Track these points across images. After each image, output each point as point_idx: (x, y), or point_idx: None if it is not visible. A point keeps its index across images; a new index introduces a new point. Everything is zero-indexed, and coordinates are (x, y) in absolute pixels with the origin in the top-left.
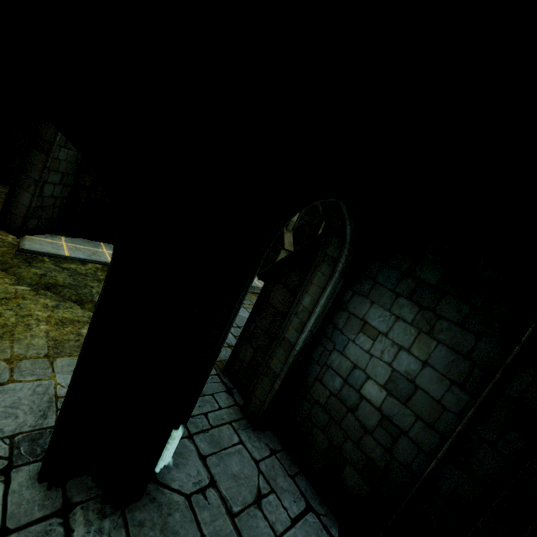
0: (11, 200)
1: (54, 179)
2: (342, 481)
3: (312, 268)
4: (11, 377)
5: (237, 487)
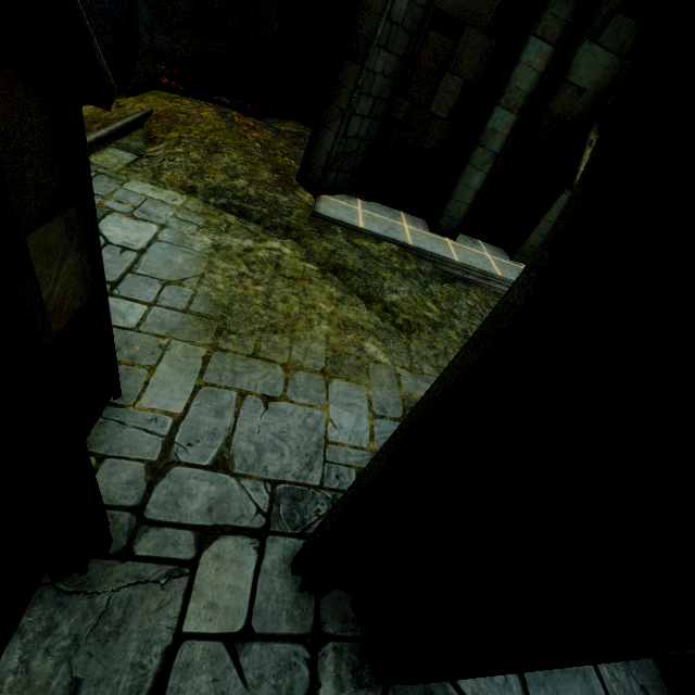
0: (313, 143)
1: (363, 109)
2: None
3: None
4: (284, 391)
5: None
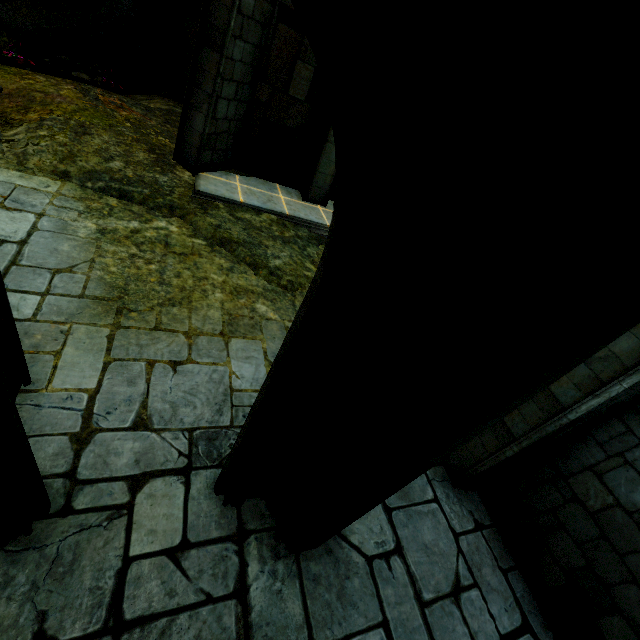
0: (185, 124)
1: (228, 93)
2: (598, 627)
3: None
4: (189, 355)
5: (428, 564)
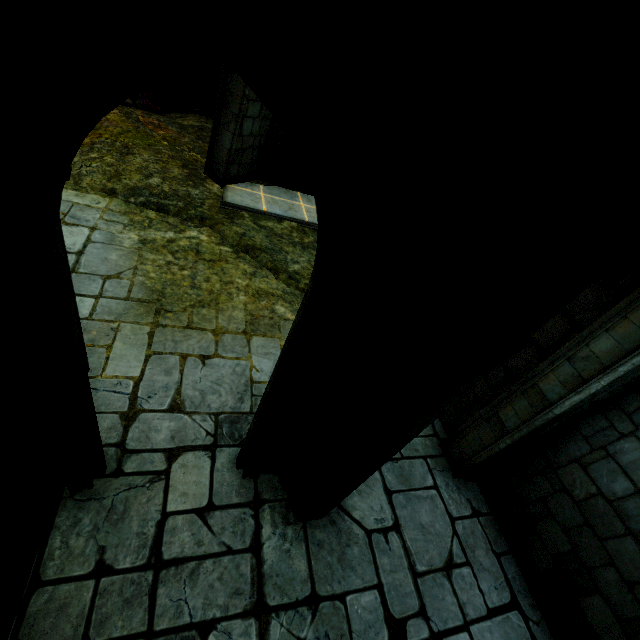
0: (214, 142)
1: (253, 112)
2: (580, 606)
3: (637, 290)
4: (216, 351)
5: (424, 541)
